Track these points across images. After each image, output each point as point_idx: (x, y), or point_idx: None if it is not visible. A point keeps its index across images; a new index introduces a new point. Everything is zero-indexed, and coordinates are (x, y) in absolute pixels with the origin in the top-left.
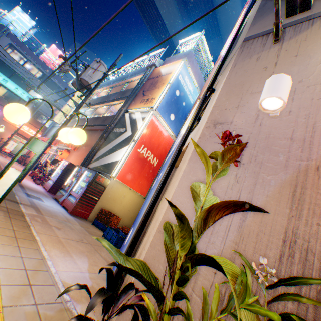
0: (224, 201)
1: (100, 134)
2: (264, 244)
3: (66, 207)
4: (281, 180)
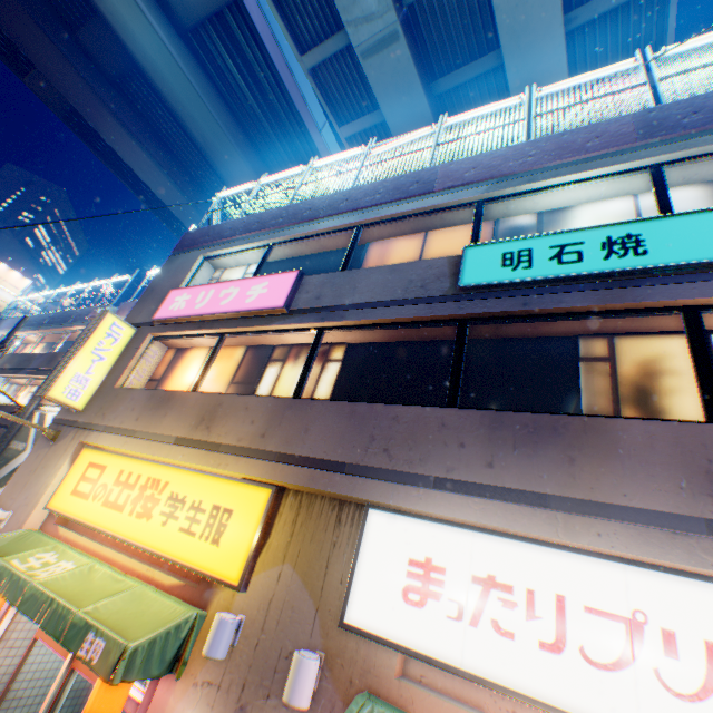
0: None
1: None
2: None
3: None
4: None
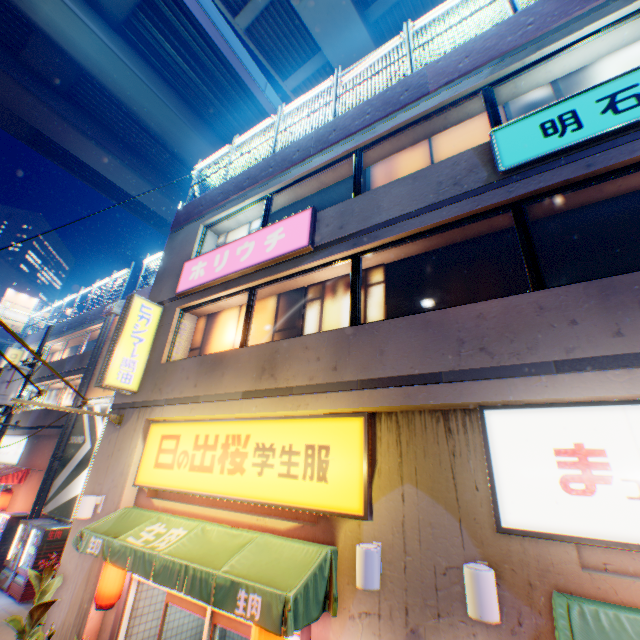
0: (37, 605)
1: (58, 440)
2: (75, 609)
3: (15, 594)
4: (89, 565)
